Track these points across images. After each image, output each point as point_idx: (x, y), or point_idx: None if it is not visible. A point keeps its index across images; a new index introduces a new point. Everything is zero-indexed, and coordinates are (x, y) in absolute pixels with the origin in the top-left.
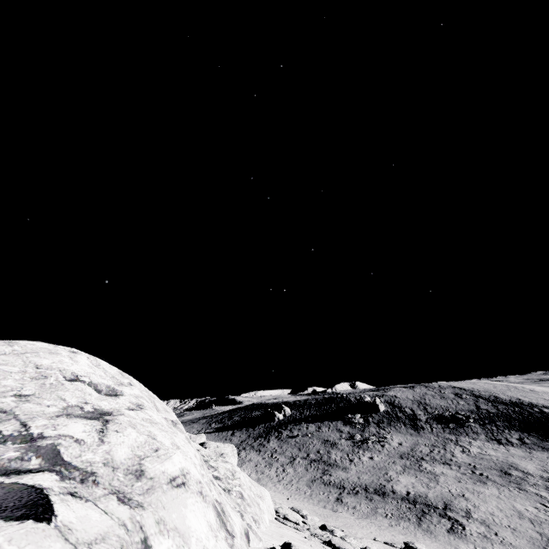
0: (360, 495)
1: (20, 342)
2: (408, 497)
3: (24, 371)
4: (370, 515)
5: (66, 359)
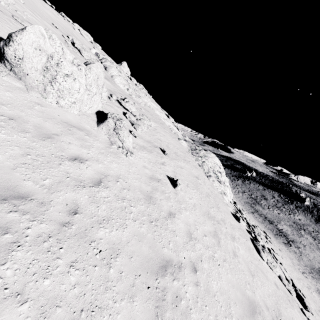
0: (261, 217)
1: (211, 154)
2: (280, 230)
3: (213, 162)
4: (260, 222)
5: (216, 160)
